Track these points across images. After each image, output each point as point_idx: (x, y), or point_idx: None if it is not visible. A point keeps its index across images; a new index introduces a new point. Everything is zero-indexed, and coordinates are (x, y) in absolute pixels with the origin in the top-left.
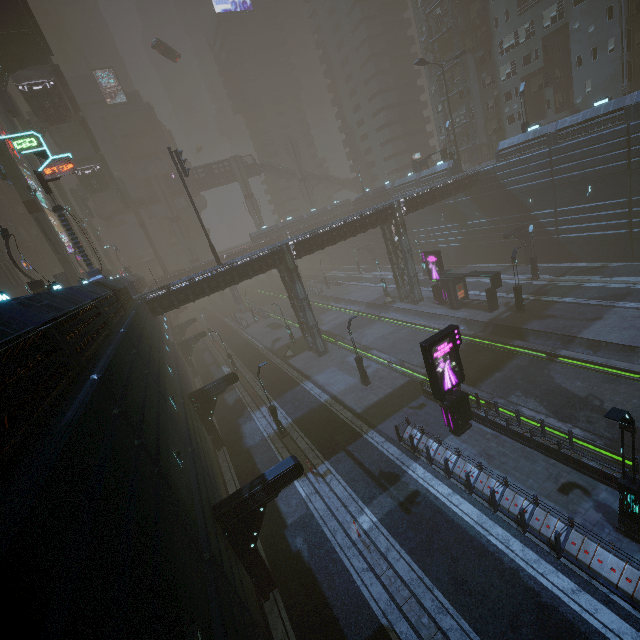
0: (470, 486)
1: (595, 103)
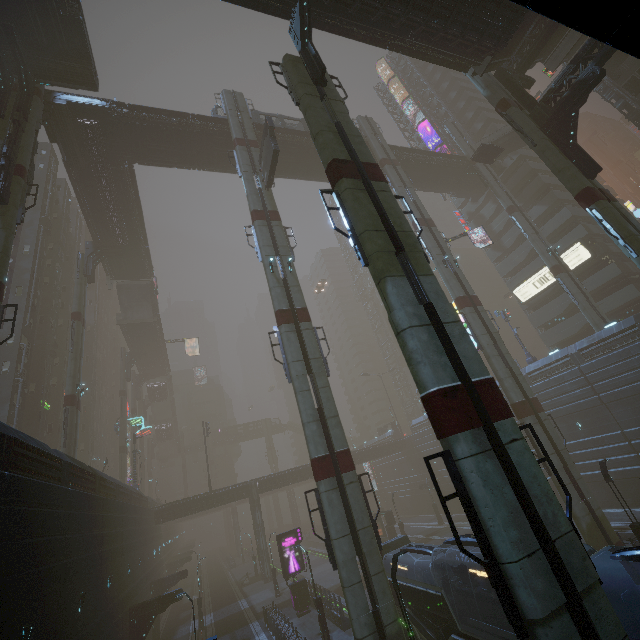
0: (275, 632)
1: None
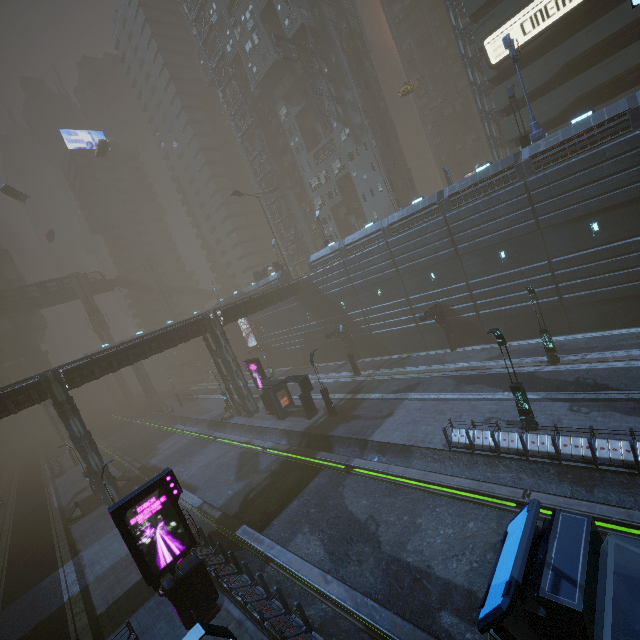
0: None
1: (366, 226)
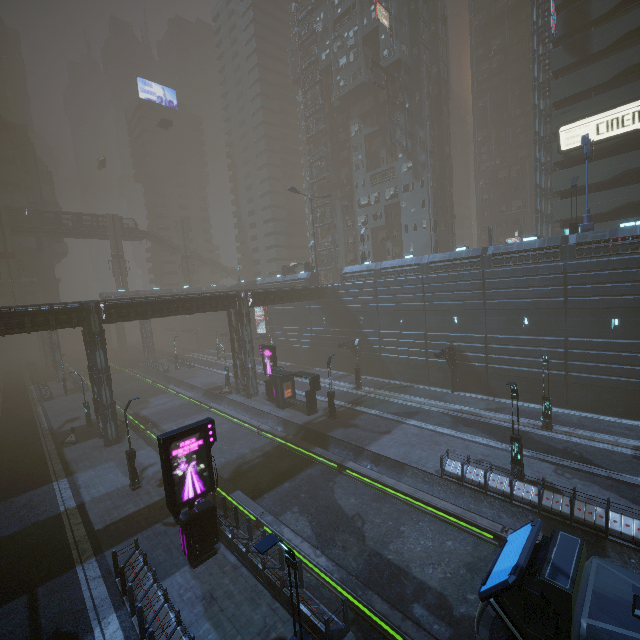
0: None
1: (406, 256)
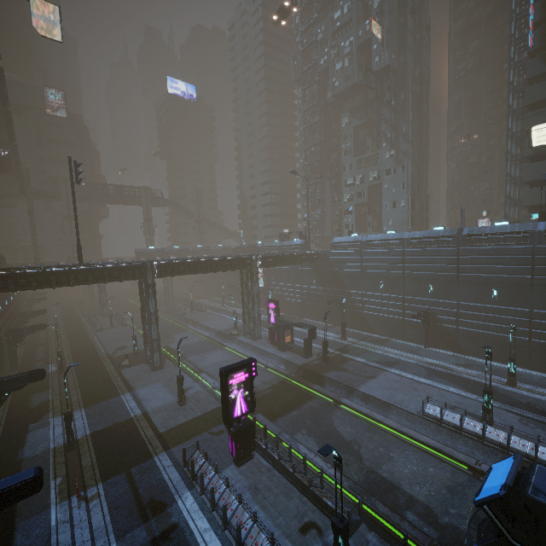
0: (225, 520)
1: (388, 231)
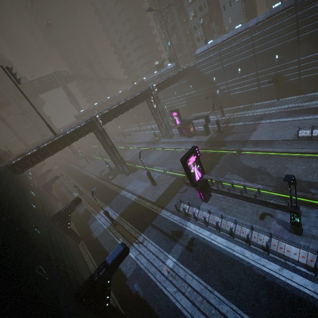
0: (219, 228)
1: (236, 27)
